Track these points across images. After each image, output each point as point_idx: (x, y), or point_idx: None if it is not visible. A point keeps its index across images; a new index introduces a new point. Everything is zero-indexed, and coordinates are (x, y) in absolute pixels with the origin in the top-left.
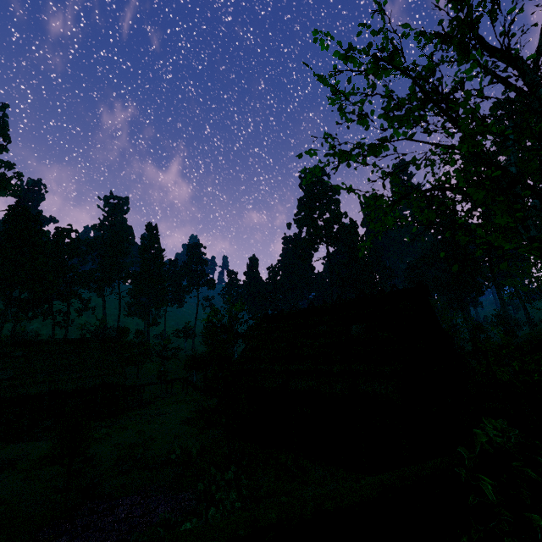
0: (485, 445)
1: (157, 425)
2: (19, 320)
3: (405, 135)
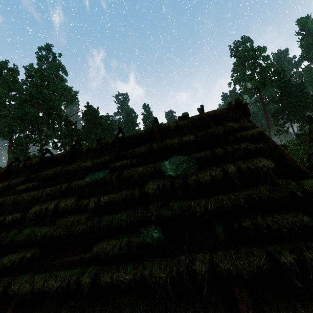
0: None
1: None
2: None
3: None
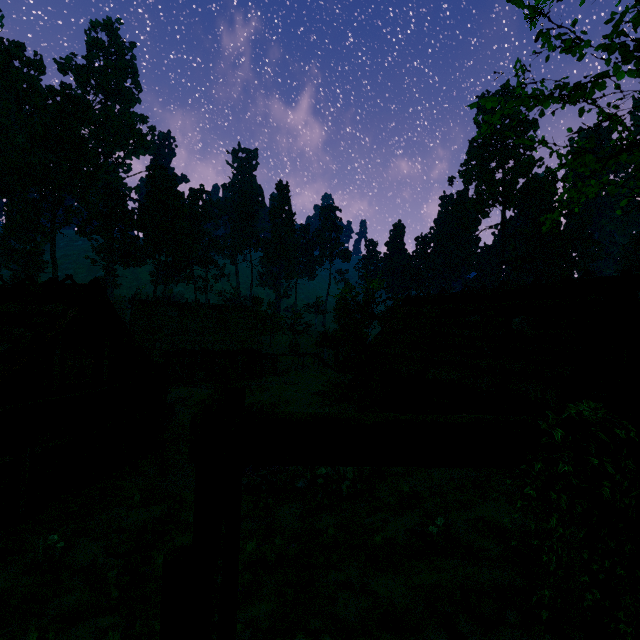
0: (573, 415)
1: (291, 392)
2: (168, 283)
3: (630, 72)
